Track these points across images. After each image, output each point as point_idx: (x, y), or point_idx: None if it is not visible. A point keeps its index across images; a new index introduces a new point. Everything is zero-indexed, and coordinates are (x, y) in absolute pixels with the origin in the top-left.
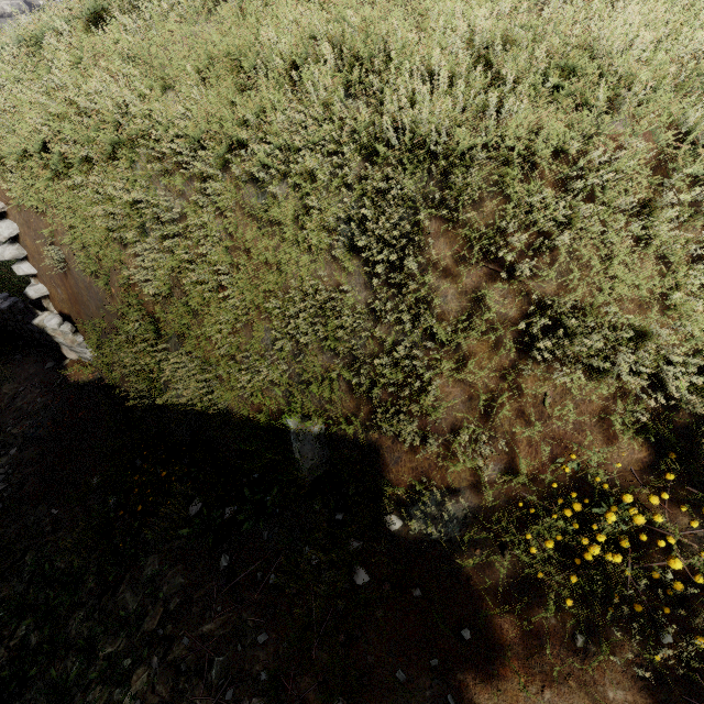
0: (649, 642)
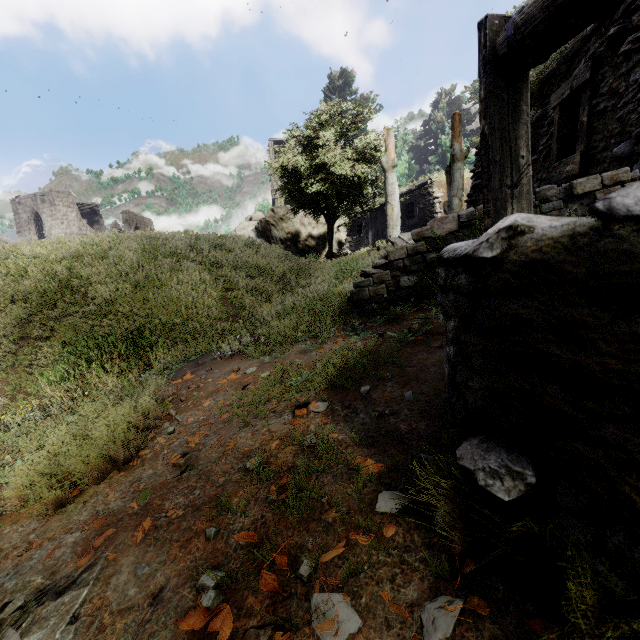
0: None
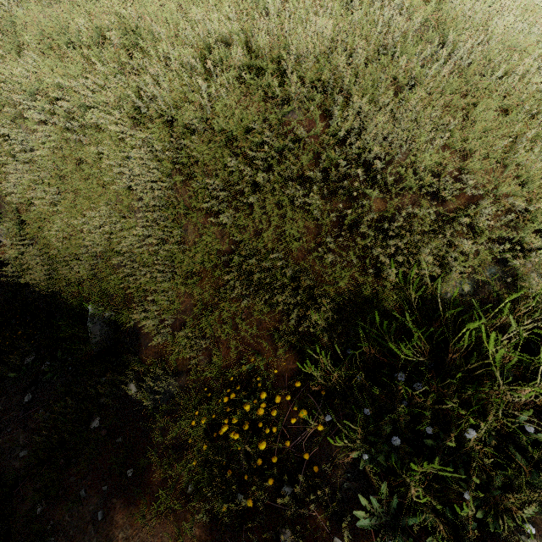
0: (225, 498)
